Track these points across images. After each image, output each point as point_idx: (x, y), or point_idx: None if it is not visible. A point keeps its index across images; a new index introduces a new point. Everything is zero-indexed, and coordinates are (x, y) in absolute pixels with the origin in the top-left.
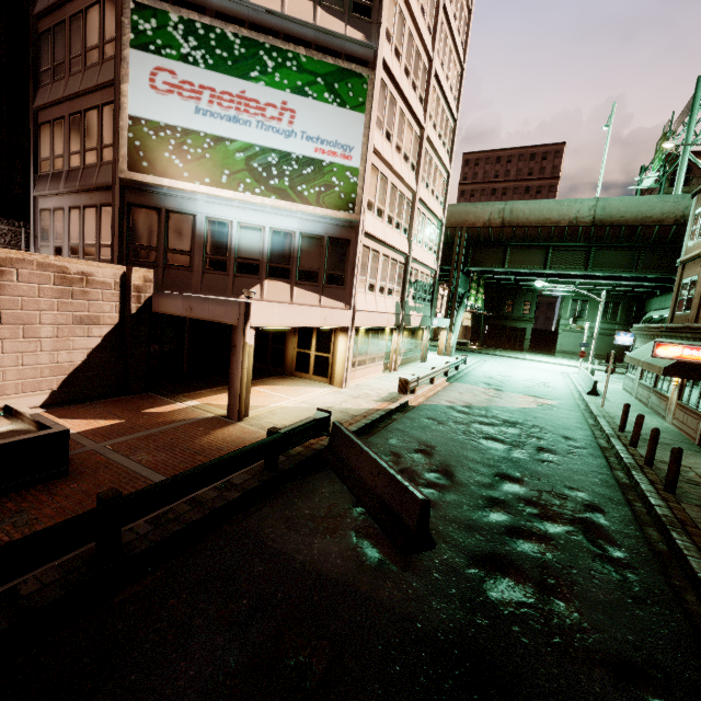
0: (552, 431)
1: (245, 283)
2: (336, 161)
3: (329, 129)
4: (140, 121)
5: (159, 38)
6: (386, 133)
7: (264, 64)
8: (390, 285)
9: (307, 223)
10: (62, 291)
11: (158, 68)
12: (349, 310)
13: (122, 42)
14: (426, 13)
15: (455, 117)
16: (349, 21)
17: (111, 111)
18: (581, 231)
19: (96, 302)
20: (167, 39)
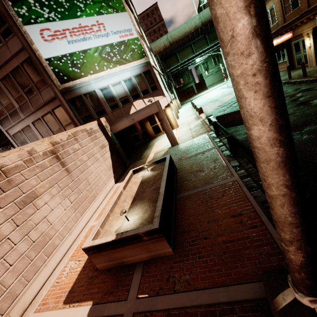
0: None
1: (127, 107)
2: (129, 38)
3: (119, 25)
4: (51, 59)
5: (32, 15)
6: None
7: (79, 7)
8: (162, 85)
9: (133, 71)
10: (91, 139)
11: (41, 30)
12: (165, 97)
13: (18, 24)
14: None
15: (132, 5)
16: None
17: (28, 64)
18: (200, 31)
19: (100, 138)
20: (35, 14)
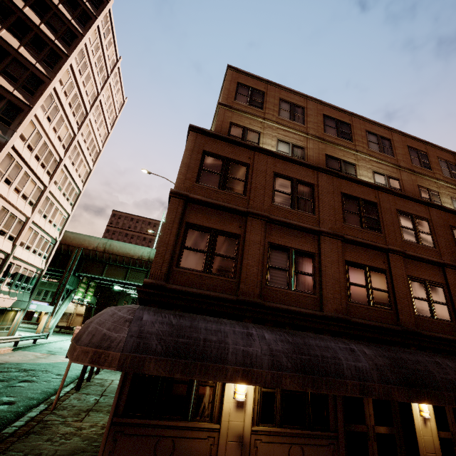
0: (55, 372)
1: None
2: None
3: None
4: None
5: None
6: (6, 179)
7: None
8: None
9: None
10: None
11: None
12: None
13: None
14: (63, 140)
15: (80, 189)
16: None
17: None
18: (143, 263)
19: None
20: None
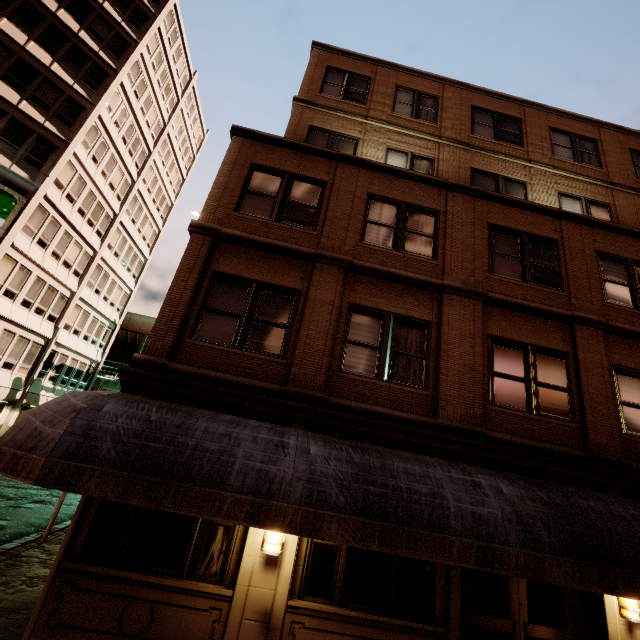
0: None
1: None
2: None
3: None
4: None
5: None
6: (39, 240)
7: None
8: (11, 359)
9: None
10: None
11: None
12: None
13: None
14: (117, 188)
15: (146, 256)
16: (18, 163)
17: None
18: None
19: None
20: None
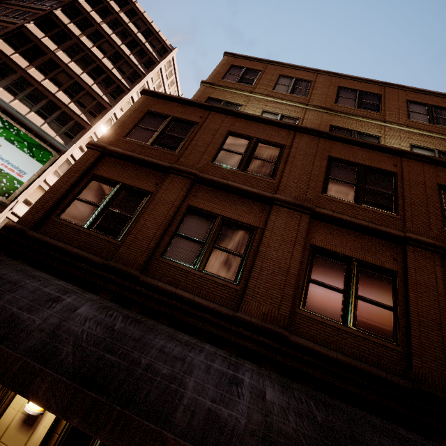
0: None
1: None
2: (12, 174)
3: (17, 161)
4: None
5: None
6: None
7: None
8: None
9: None
10: None
11: None
12: None
13: None
14: None
15: None
16: (60, 135)
17: None
18: None
19: None
20: None
